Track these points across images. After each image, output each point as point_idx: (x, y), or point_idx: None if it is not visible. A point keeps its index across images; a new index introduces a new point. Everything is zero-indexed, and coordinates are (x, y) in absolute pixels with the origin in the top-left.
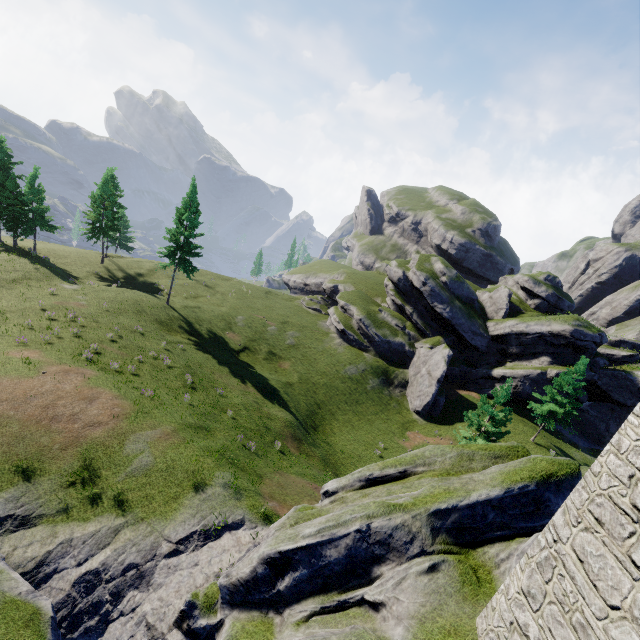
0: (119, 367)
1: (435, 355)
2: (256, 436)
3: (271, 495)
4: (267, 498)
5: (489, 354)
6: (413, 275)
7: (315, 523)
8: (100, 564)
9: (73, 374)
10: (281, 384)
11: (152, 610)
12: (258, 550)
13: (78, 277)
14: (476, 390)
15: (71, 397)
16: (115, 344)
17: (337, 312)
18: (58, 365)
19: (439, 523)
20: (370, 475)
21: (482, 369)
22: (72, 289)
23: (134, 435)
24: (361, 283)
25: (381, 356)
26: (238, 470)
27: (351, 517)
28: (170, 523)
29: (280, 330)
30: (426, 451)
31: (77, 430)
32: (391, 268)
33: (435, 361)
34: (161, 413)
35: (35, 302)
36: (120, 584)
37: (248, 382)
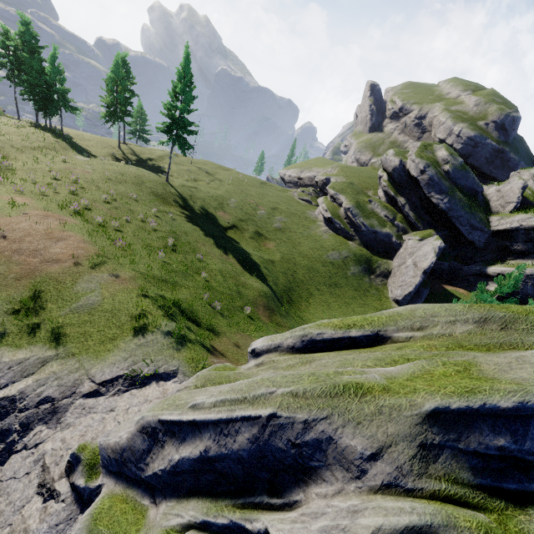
0: (104, 222)
1: (424, 246)
2: (227, 299)
3: (223, 353)
4: (216, 355)
5: (486, 251)
6: (411, 163)
7: (216, 390)
8: (18, 392)
9: (52, 219)
10: (262, 260)
11: (52, 450)
12: (142, 412)
13: (96, 156)
14: (464, 287)
15: (40, 236)
16: (107, 205)
17: (326, 201)
18: (42, 210)
19: (441, 437)
20: (318, 335)
21: (475, 266)
22: (83, 160)
23: (89, 275)
24: (354, 176)
25: (366, 246)
26: (192, 324)
27: (266, 392)
28: (99, 363)
29: (269, 214)
30: (418, 309)
31: (35, 264)
32: (387, 157)
33: (423, 252)
34: (126, 261)
35: (46, 165)
36: (32, 416)
37: (230, 254)
